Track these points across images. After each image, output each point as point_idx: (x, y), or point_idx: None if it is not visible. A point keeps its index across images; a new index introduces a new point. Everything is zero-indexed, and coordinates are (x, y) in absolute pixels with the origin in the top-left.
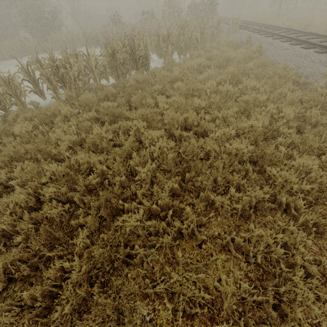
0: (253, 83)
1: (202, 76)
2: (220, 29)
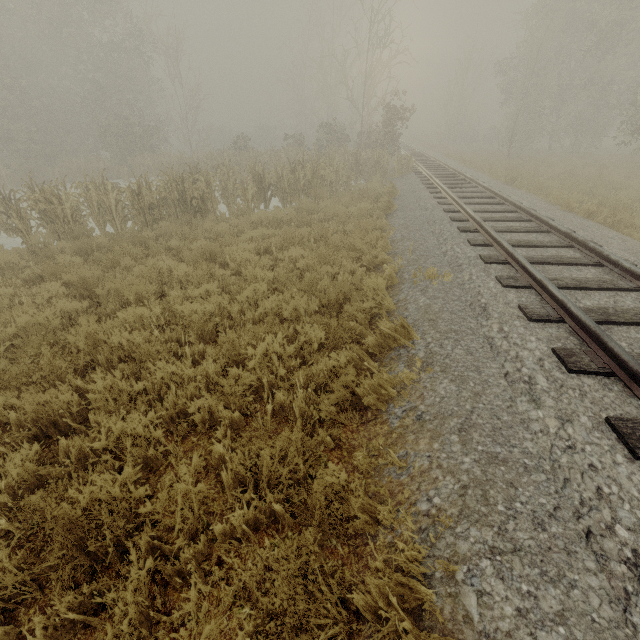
0: (293, 252)
1: (248, 236)
2: (383, 171)
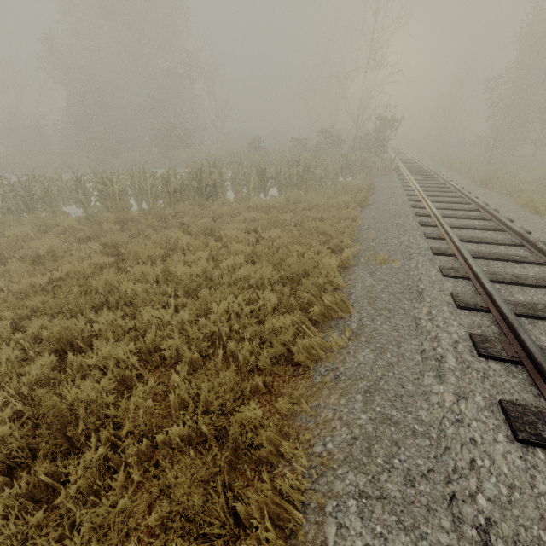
0: (272, 233)
1: (242, 217)
2: (369, 170)
